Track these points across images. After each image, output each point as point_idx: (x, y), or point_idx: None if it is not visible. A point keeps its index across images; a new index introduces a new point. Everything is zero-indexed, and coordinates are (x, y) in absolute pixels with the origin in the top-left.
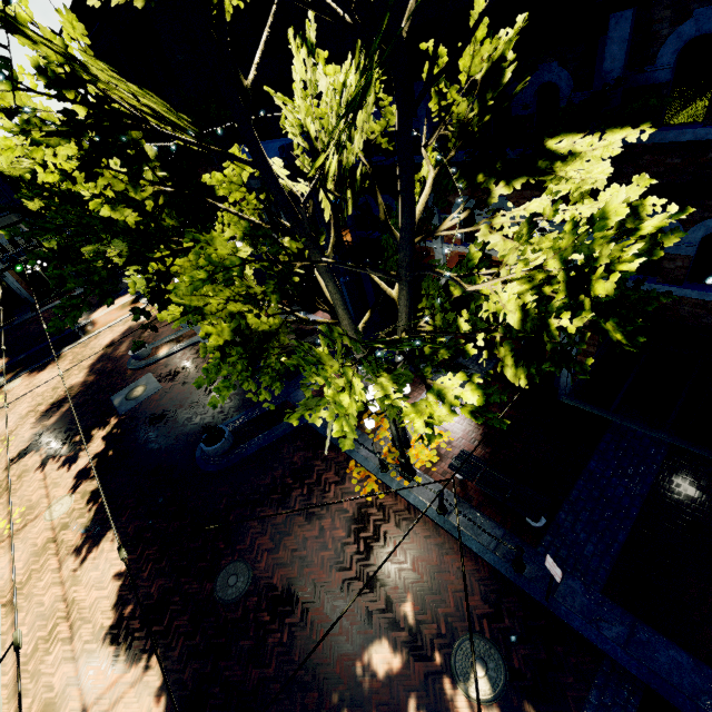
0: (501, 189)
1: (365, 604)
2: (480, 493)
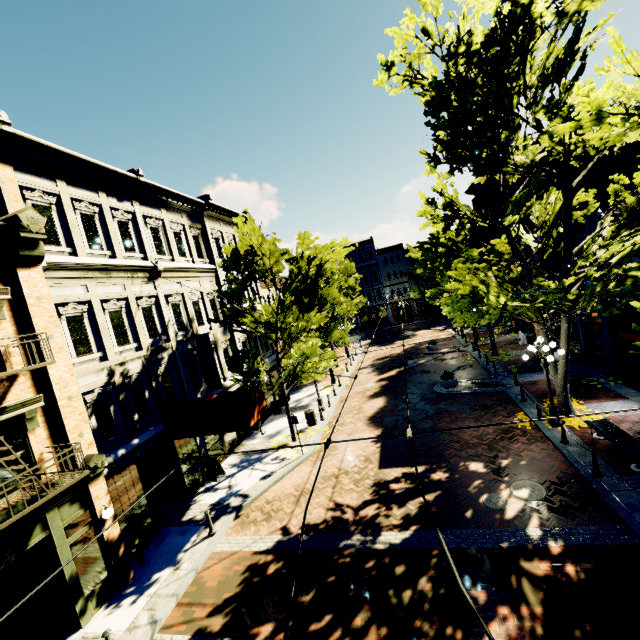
0: (625, 233)
1: (482, 452)
2: (604, 447)
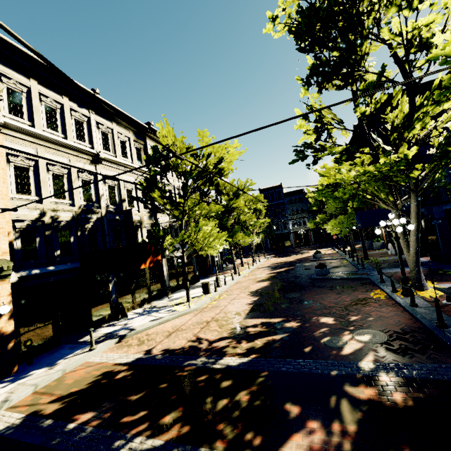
0: None
1: (335, 311)
2: None
